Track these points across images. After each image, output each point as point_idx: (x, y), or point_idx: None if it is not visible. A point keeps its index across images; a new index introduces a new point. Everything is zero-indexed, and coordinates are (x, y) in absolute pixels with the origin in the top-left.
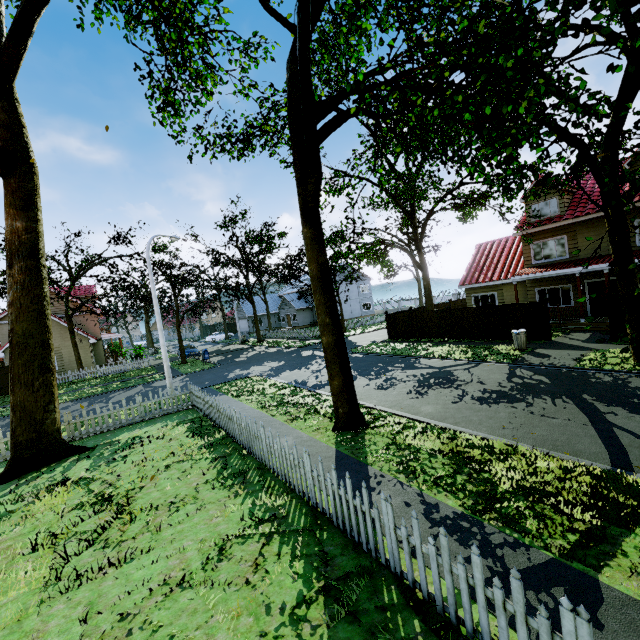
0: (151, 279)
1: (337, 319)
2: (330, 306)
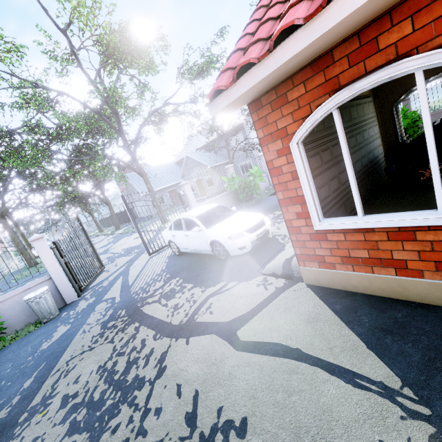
0: (1, 235)
1: (27, 241)
2: (24, 239)
